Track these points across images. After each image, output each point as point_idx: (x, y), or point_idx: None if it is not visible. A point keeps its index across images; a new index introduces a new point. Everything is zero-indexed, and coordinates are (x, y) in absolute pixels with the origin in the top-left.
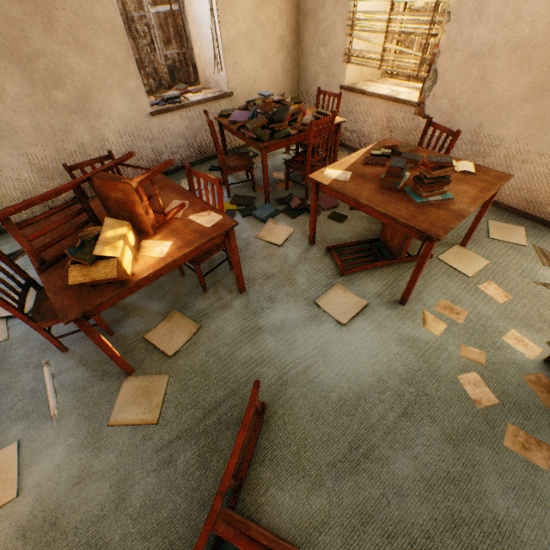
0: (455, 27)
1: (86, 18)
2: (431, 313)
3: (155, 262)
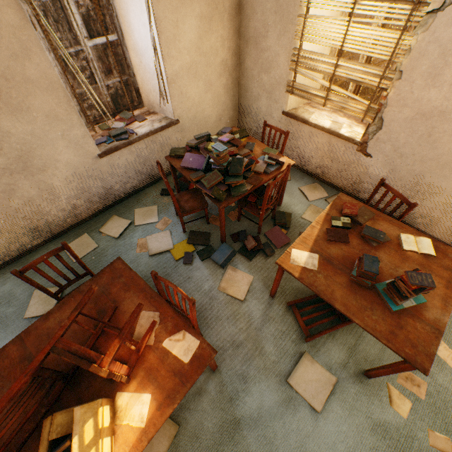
0: (405, 85)
1: (16, 79)
2: (395, 386)
3: (137, 438)
